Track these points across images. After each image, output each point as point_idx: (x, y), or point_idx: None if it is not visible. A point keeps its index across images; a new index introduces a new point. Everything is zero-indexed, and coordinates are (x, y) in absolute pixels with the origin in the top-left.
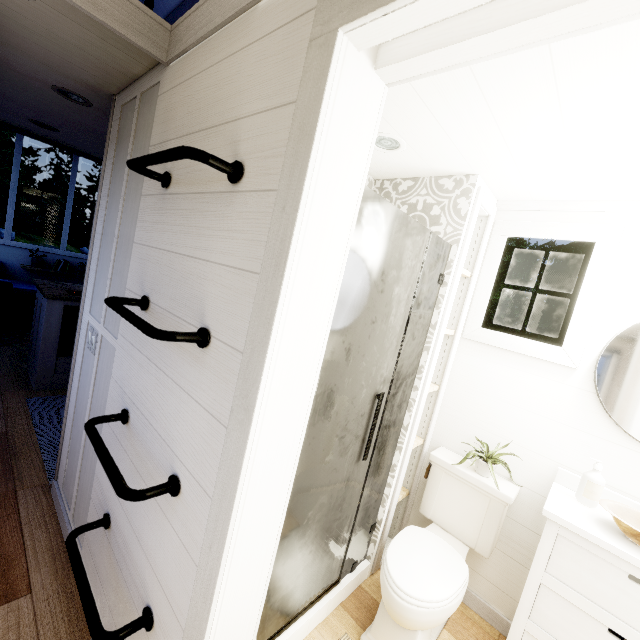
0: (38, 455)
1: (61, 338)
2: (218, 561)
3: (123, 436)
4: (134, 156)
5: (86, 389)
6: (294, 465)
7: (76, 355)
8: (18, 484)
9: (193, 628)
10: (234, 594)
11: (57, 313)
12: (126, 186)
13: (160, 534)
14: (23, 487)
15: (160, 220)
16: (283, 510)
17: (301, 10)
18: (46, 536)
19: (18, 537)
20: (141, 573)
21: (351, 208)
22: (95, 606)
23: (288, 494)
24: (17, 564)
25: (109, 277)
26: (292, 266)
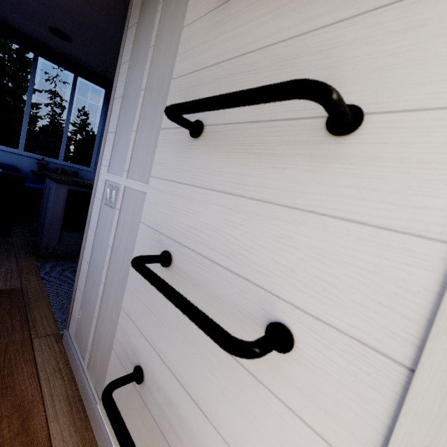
0: (48, 308)
1: (62, 218)
2: None
3: None
4: (168, 1)
5: (103, 243)
6: None
7: (91, 214)
8: (33, 332)
9: None
10: None
11: (62, 195)
12: (156, 35)
13: (244, 402)
14: (37, 335)
15: (219, 32)
16: None
17: None
18: (61, 383)
19: (35, 384)
20: None
21: None
22: None
23: None
24: (36, 413)
25: (134, 129)
26: None
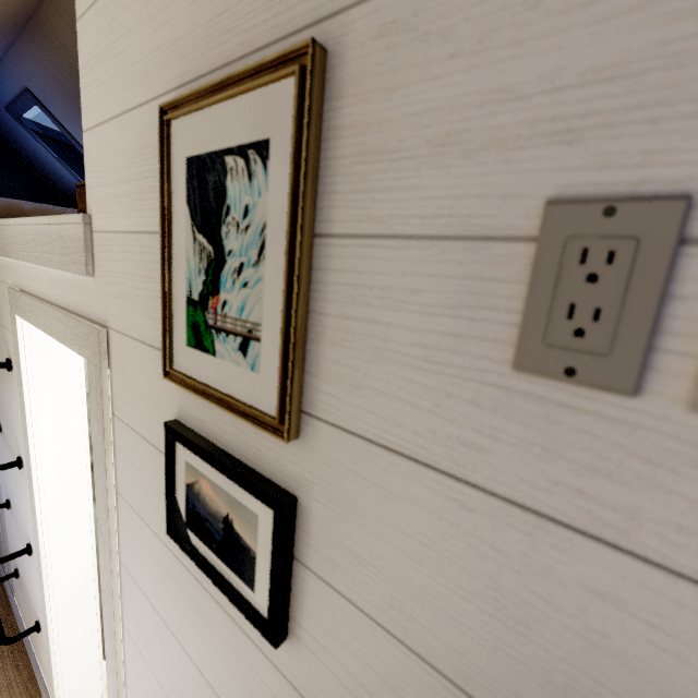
0: None
1: None
2: (43, 589)
3: (12, 517)
4: None
5: None
6: (91, 528)
7: None
8: None
9: (45, 625)
10: (66, 603)
11: None
12: None
13: (33, 578)
14: None
15: None
16: (93, 553)
17: (9, 281)
18: None
19: None
20: (33, 602)
21: (77, 385)
22: (1, 626)
23: (93, 544)
24: None
25: None
26: (34, 434)
